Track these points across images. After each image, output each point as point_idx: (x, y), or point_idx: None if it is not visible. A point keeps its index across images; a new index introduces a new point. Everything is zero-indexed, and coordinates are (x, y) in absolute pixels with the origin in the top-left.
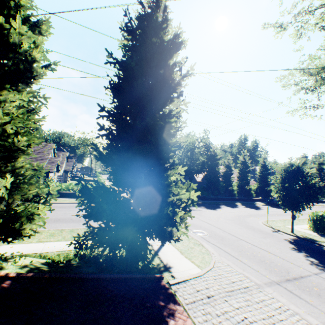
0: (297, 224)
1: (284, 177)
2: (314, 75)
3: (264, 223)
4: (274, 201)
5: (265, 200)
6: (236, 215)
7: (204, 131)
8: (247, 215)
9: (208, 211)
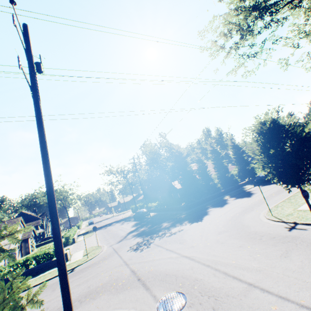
0: (309, 199)
1: (262, 143)
2: (234, 24)
3: (268, 218)
4: (263, 178)
5: (254, 184)
6: (228, 218)
7: (160, 135)
8: (241, 212)
9: (192, 227)
